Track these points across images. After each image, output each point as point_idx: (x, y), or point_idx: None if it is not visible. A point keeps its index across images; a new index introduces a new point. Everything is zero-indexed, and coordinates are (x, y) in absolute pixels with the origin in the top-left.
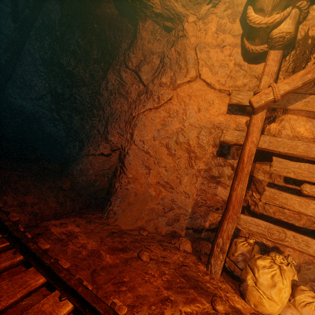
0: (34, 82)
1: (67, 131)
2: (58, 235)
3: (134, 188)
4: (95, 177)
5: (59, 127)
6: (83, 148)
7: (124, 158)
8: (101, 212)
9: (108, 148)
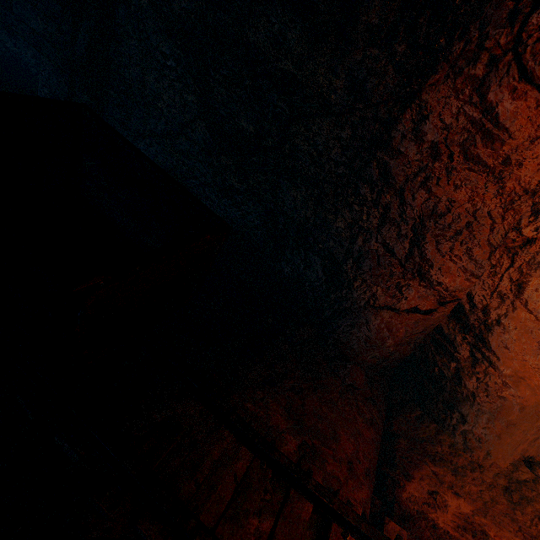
0: (149, 88)
1: (264, 216)
2: (458, 535)
3: (517, 396)
4: (394, 348)
5: (246, 208)
6: (349, 282)
7: (485, 330)
8: (438, 426)
9: (430, 300)
